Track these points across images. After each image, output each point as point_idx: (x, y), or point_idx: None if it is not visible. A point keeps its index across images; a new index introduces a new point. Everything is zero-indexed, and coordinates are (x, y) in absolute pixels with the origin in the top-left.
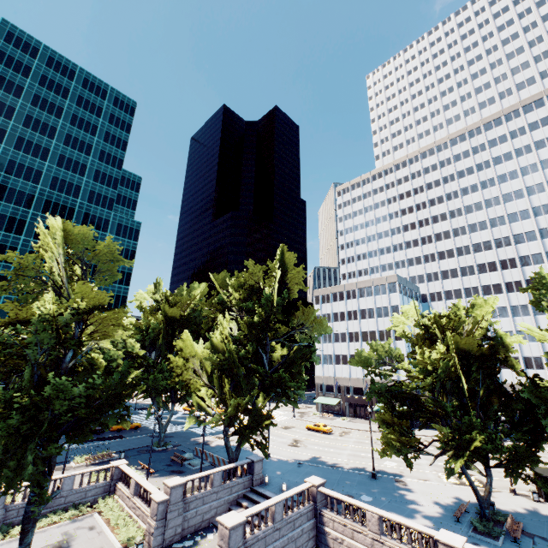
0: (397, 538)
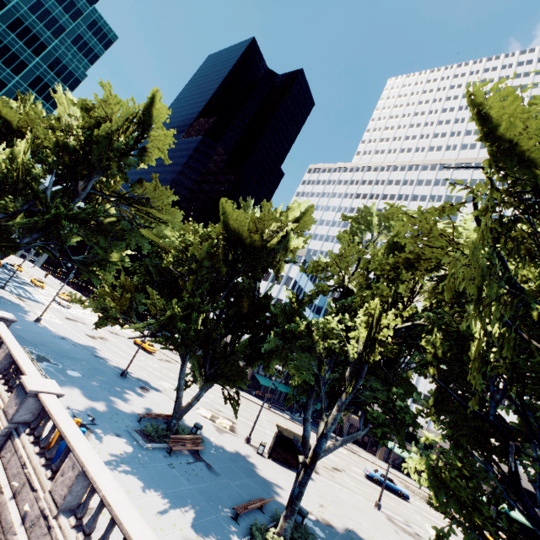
0: (5, 378)
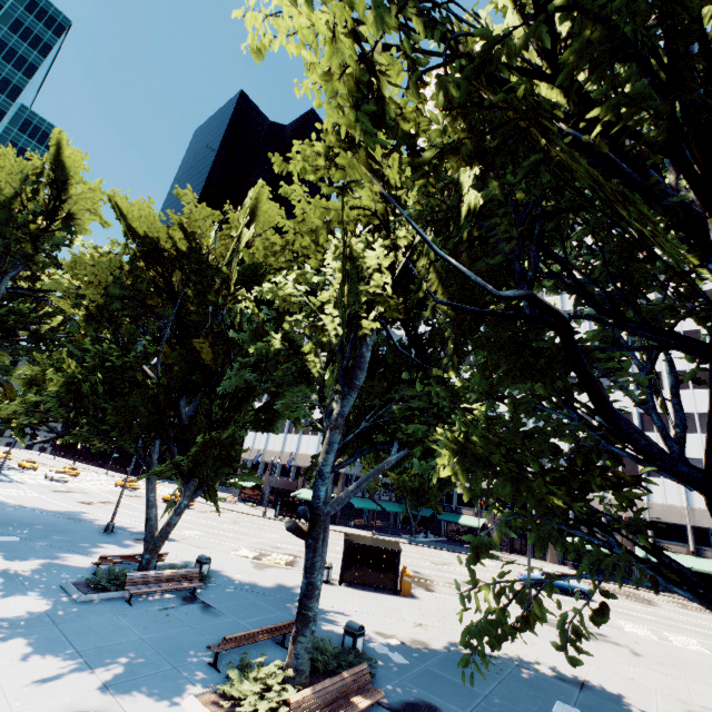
0: None
